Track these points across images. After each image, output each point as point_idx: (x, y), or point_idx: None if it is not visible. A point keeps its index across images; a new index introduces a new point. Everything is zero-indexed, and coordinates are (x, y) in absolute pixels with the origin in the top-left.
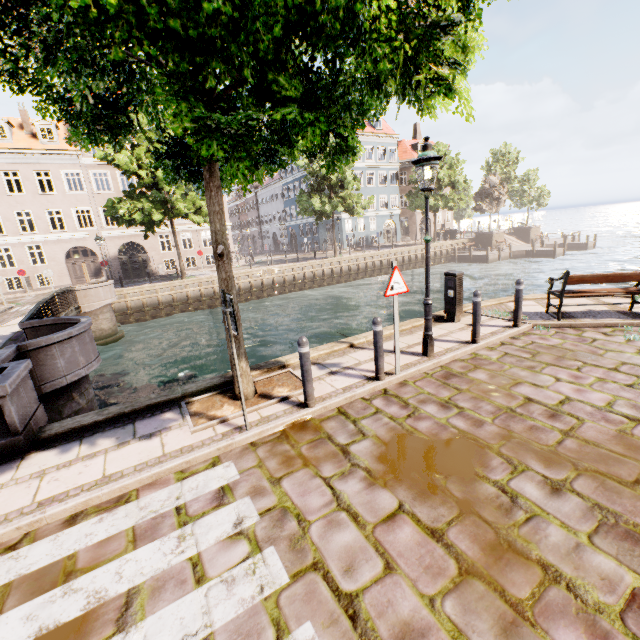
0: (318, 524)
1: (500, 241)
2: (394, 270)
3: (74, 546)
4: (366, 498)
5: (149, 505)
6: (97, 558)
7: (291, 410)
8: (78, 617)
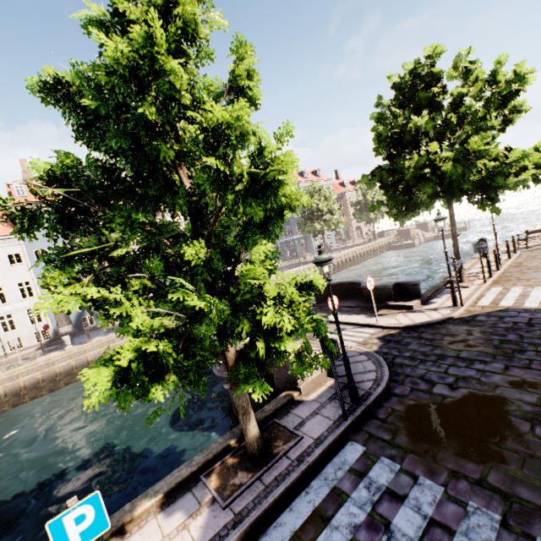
0: (538, 283)
1: (415, 233)
2: (496, 234)
3: (490, 299)
4: (540, 280)
5: (491, 294)
6: (500, 297)
7: (486, 279)
8: (517, 298)
